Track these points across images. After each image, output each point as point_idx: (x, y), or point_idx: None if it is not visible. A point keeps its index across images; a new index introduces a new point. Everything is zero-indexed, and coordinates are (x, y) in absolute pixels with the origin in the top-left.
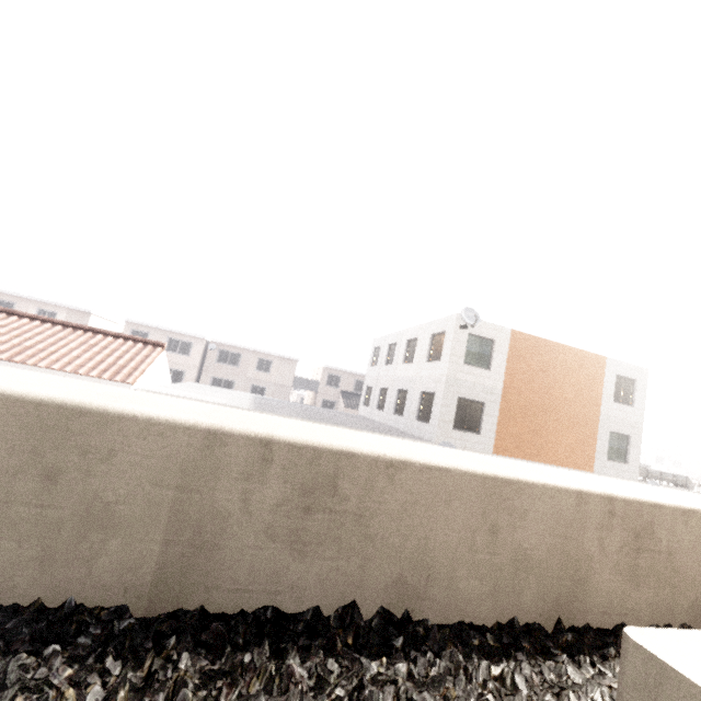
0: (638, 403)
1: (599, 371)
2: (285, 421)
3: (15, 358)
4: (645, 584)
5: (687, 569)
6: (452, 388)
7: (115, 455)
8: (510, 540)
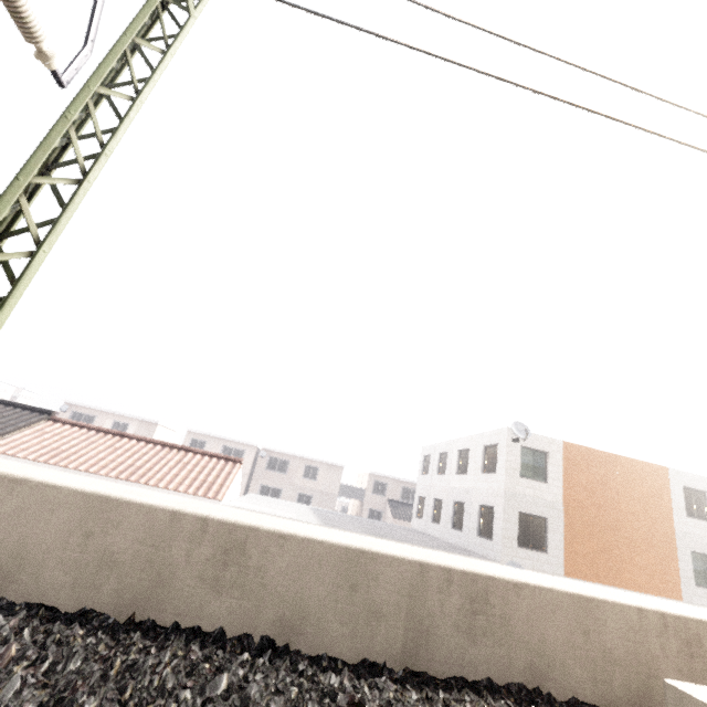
0: None
1: (663, 483)
2: (435, 553)
3: (131, 478)
4: (703, 684)
5: None
6: (512, 502)
7: (379, 576)
8: (597, 641)
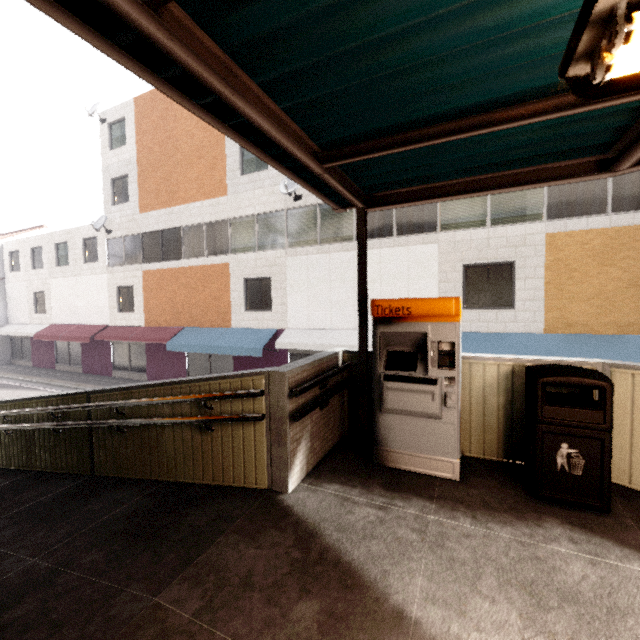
0: None
1: None
2: None
3: None
4: None
5: None
6: (106, 174)
7: None
8: None
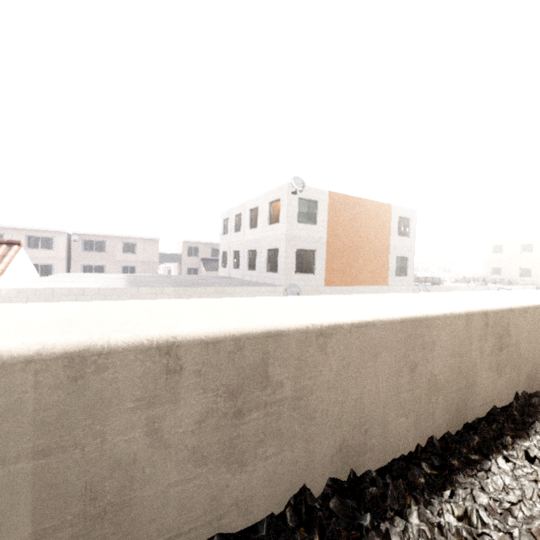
0: (411, 234)
1: (388, 215)
2: (176, 303)
3: None
4: (504, 372)
5: (525, 352)
6: (291, 242)
7: None
8: (425, 372)
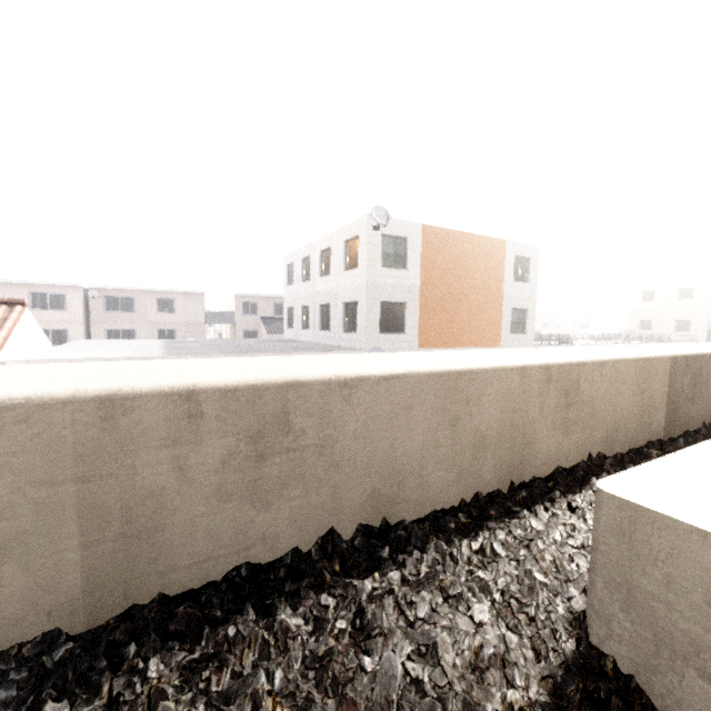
0: (532, 279)
1: (501, 255)
2: (206, 362)
3: None
4: (573, 431)
5: (601, 410)
6: (374, 293)
7: None
8: (469, 427)
